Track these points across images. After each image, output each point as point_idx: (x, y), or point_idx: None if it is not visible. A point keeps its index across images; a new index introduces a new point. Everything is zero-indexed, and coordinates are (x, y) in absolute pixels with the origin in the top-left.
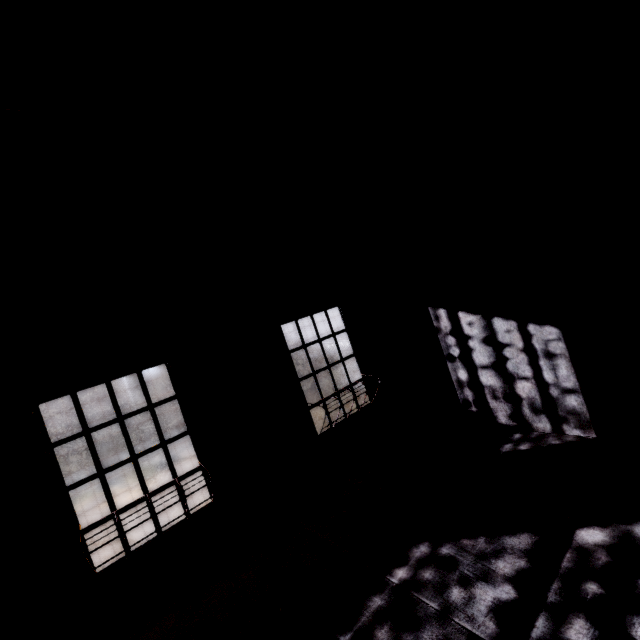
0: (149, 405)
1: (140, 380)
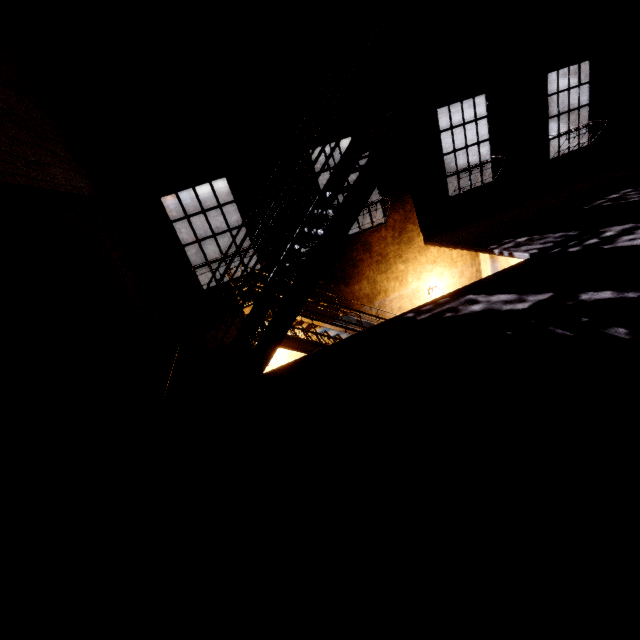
0: (475, 119)
1: (474, 103)
